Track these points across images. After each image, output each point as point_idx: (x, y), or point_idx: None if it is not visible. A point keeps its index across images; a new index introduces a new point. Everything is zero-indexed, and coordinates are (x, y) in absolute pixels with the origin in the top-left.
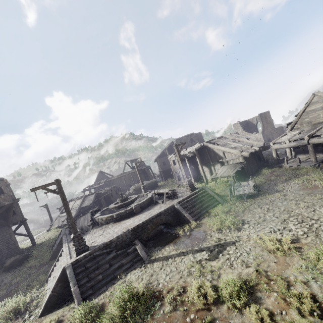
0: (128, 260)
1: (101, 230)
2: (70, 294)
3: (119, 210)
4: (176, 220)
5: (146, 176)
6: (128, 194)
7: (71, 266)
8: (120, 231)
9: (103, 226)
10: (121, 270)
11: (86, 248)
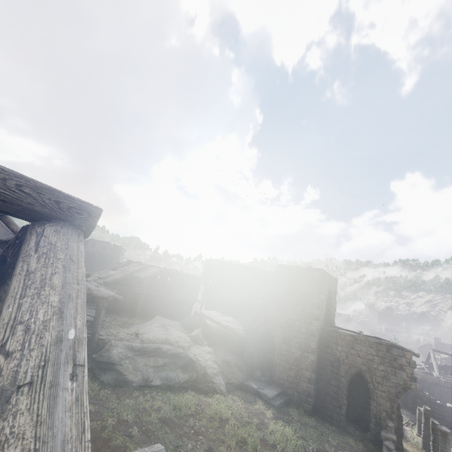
0: None
1: None
2: None
3: None
4: None
5: None
6: None
7: None
8: None
9: None
10: None
11: None
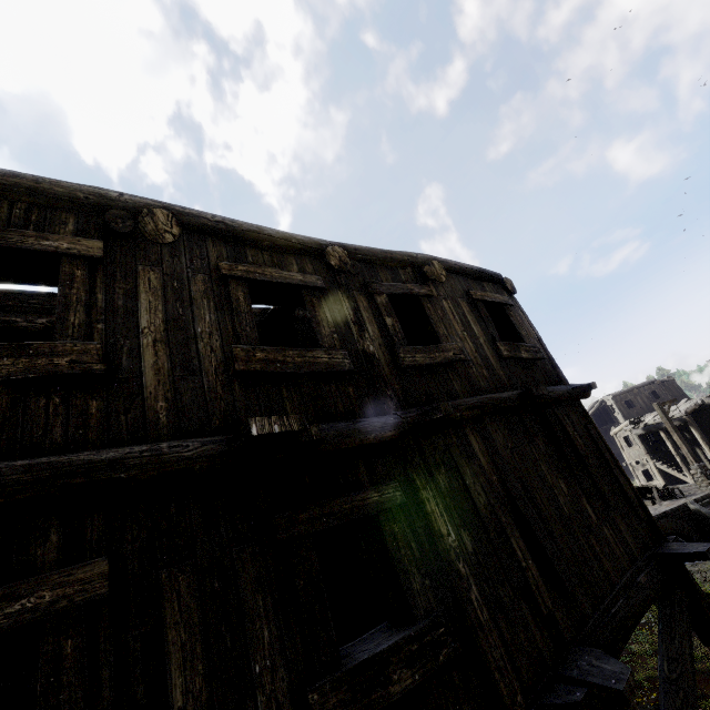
0: None
1: None
2: None
3: None
4: (699, 532)
5: None
6: None
7: None
8: None
9: None
10: None
11: None
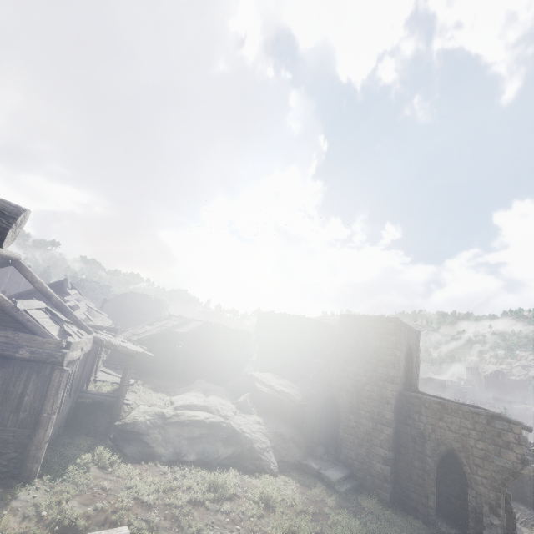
0: None
1: None
2: None
3: None
4: None
5: None
6: None
7: None
8: None
9: None
10: None
11: None
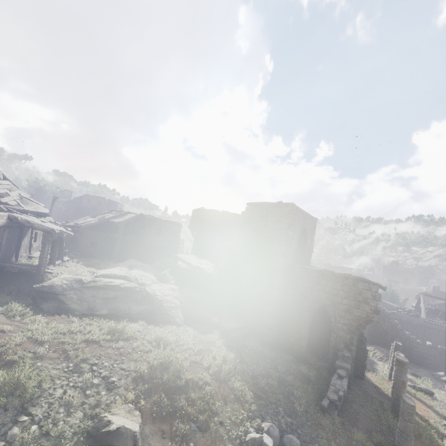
0: None
1: None
2: None
3: None
4: None
5: None
6: None
7: None
8: None
9: None
10: None
11: None
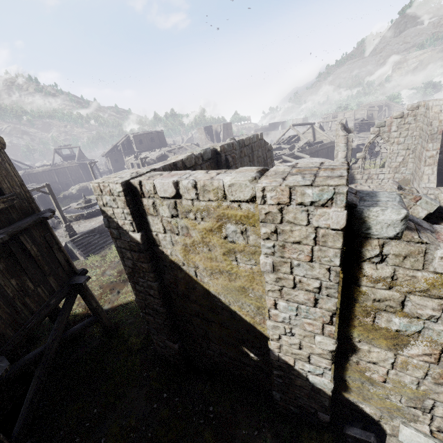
0: (110, 239)
1: (75, 225)
2: (72, 258)
3: (85, 210)
4: None
5: (89, 173)
6: (70, 195)
7: (71, 242)
8: (98, 223)
9: (74, 223)
10: (106, 243)
11: (76, 233)
